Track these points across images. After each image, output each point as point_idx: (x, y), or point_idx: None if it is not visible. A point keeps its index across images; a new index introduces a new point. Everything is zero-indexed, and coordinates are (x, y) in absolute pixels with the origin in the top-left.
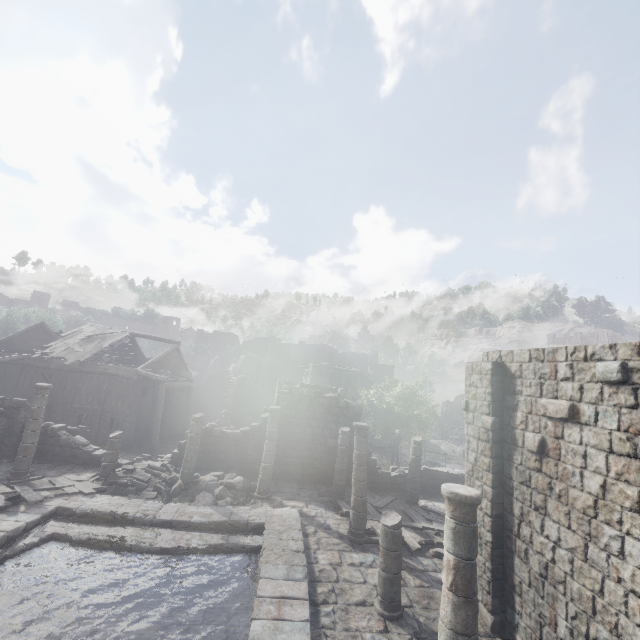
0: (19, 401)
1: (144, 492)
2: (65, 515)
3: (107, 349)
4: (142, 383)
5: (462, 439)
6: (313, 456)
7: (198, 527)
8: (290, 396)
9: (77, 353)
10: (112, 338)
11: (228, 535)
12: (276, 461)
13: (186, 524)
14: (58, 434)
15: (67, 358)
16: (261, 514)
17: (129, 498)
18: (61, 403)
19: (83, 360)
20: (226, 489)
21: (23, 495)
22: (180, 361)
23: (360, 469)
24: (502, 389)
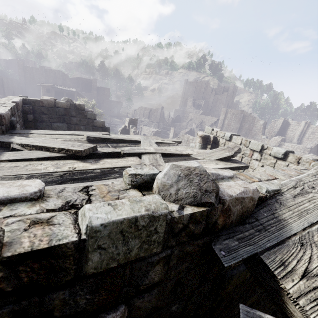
0: None
1: None
2: None
3: None
4: None
5: None
6: None
7: None
8: None
9: None
10: None
11: None
12: None
13: None
14: None
15: None
16: None
17: None
18: None
19: None
20: None
21: None
22: None
23: None
24: None
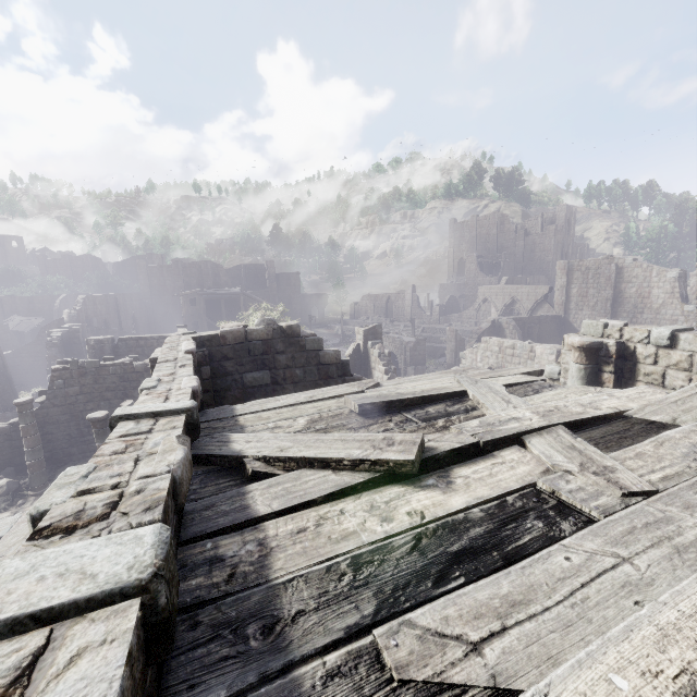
0: None
1: None
2: None
3: None
4: None
5: None
6: None
7: None
8: (67, 372)
9: None
10: None
11: None
12: (71, 443)
13: None
14: None
15: None
16: (5, 526)
17: None
18: None
19: None
20: None
21: None
22: None
23: None
24: None
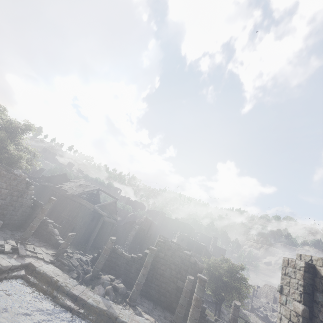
0: (41, 203)
1: (71, 272)
2: (31, 269)
3: (86, 192)
4: (94, 213)
5: (265, 318)
6: (167, 288)
7: (89, 307)
8: (163, 244)
9: (73, 190)
10: (90, 188)
11: (103, 321)
12: (145, 283)
13: (84, 302)
14: (48, 225)
15: (68, 191)
16: (126, 315)
17: (63, 272)
18: (57, 211)
19: (74, 194)
20: (112, 289)
21: (19, 249)
22: (115, 208)
23: (196, 309)
24: (312, 285)
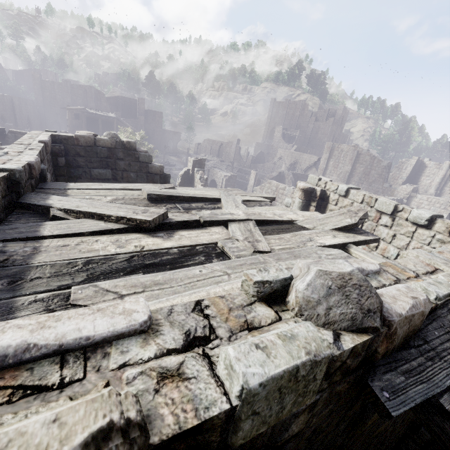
0: None
1: None
2: None
3: None
4: None
5: None
6: None
7: None
8: None
9: None
10: None
11: None
12: None
13: None
14: None
15: None
16: None
17: None
18: None
19: None
20: None
21: None
22: None
23: None
24: None
